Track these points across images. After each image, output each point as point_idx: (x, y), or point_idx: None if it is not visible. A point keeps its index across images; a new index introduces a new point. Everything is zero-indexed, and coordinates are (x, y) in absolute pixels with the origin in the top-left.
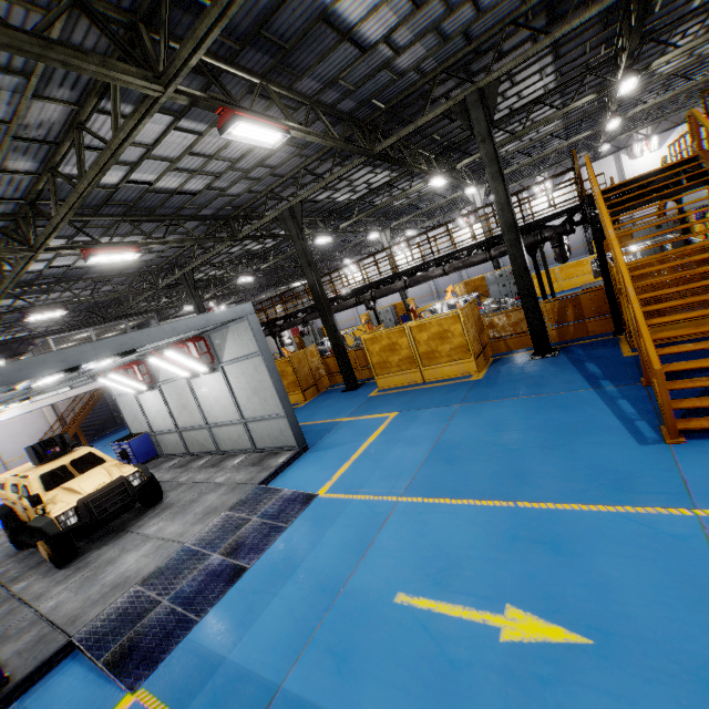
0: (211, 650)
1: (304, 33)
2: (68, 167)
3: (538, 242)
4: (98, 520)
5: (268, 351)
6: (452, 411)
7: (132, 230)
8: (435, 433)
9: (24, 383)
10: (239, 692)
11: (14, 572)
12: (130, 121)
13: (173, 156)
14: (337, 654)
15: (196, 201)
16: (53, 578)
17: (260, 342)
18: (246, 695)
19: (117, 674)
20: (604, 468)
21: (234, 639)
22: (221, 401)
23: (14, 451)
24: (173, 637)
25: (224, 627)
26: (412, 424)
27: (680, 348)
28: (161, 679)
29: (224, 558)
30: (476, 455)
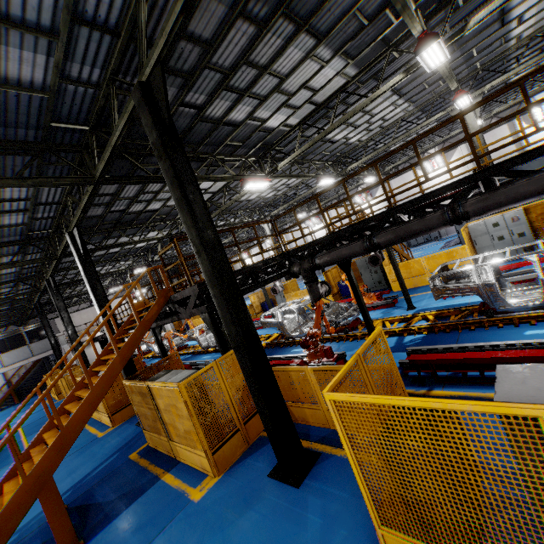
0: None
1: None
2: None
3: None
4: None
5: None
6: None
7: None
8: None
9: None
10: None
11: None
12: None
13: None
14: None
15: None
16: None
17: None
18: None
19: None
20: None
21: None
22: None
23: None
24: None
25: None
26: None
27: None
28: None
29: None
30: None
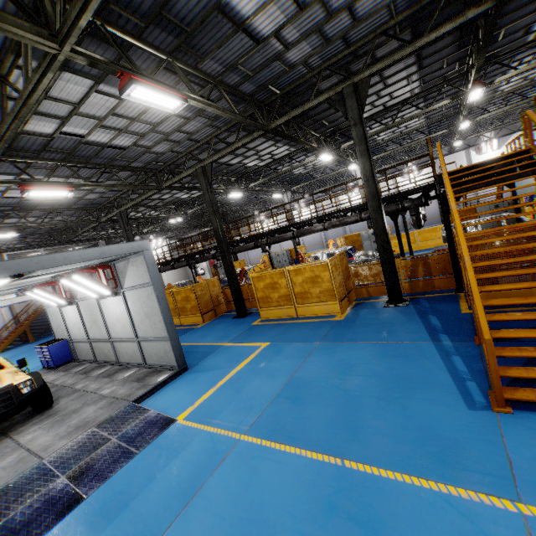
0: None
1: (202, 19)
2: None
3: (399, 210)
4: None
5: (160, 282)
6: (312, 348)
7: (73, 174)
8: (292, 369)
9: None
10: None
11: None
12: (36, 75)
13: (99, 115)
14: None
15: (126, 154)
16: None
17: (153, 275)
18: None
19: None
20: (432, 431)
21: None
22: (121, 320)
23: None
24: None
25: None
26: (276, 357)
27: (510, 316)
28: None
29: (68, 483)
30: (320, 398)
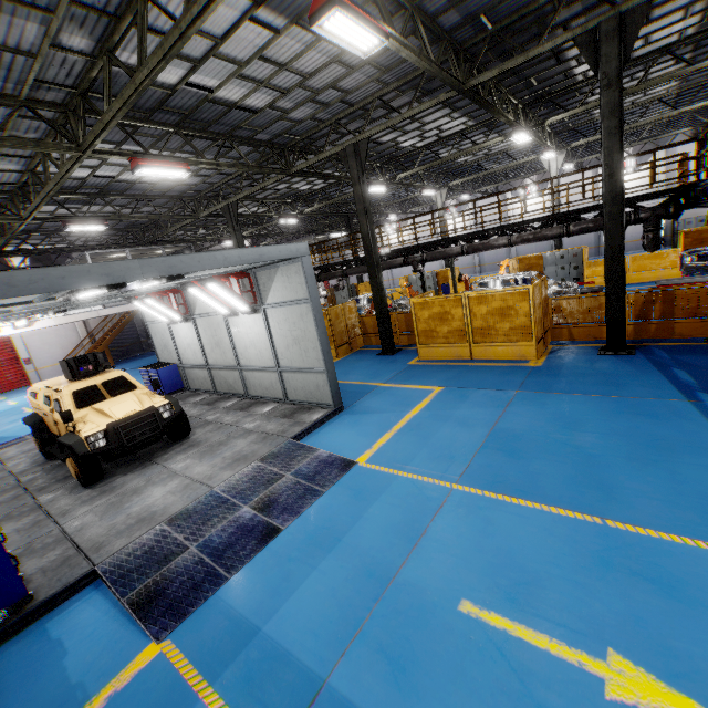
0: (243, 616)
1: None
2: (125, 54)
3: (630, 222)
4: (126, 447)
5: (318, 300)
6: (509, 397)
7: (182, 146)
8: (491, 418)
9: (64, 294)
10: (277, 676)
11: (41, 481)
12: None
13: (241, 58)
14: (392, 658)
15: (255, 121)
16: (79, 497)
17: (311, 289)
18: (285, 681)
19: (142, 618)
20: None
21: (269, 609)
22: (257, 345)
23: (46, 359)
24: (201, 590)
25: (257, 592)
26: (462, 404)
27: None
28: (188, 636)
29: (255, 513)
30: (545, 453)
